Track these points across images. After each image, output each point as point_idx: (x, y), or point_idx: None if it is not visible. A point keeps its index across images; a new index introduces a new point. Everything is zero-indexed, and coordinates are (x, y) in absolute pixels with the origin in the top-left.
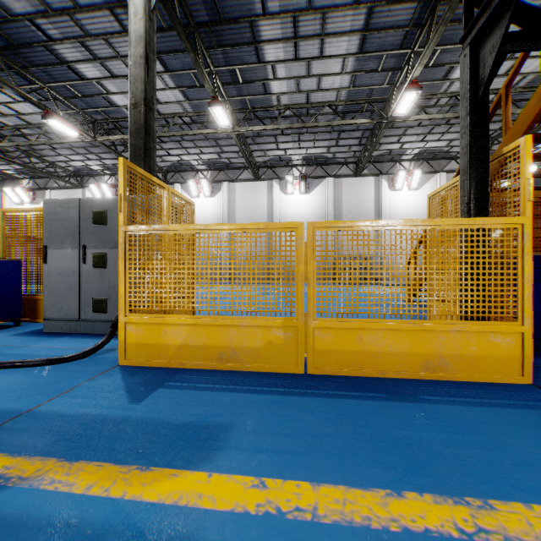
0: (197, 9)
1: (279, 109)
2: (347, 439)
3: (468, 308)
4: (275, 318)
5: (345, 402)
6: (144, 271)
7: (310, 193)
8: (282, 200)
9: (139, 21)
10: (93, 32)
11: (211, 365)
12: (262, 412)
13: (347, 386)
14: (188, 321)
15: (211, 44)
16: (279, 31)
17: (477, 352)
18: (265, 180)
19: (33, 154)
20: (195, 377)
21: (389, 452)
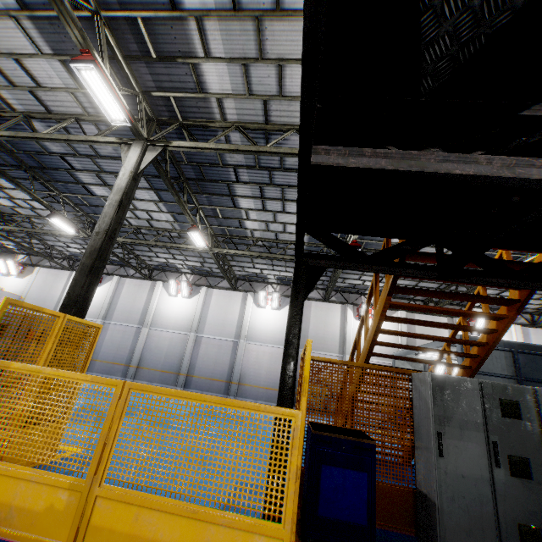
0: (188, 170)
1: (253, 240)
2: None
3: (241, 498)
4: (67, 477)
5: None
6: None
7: (281, 310)
8: (254, 312)
9: (125, 179)
10: (107, 170)
11: None
12: None
13: None
14: None
15: (198, 191)
16: (250, 192)
17: None
18: (242, 291)
19: (36, 237)
20: None
21: None
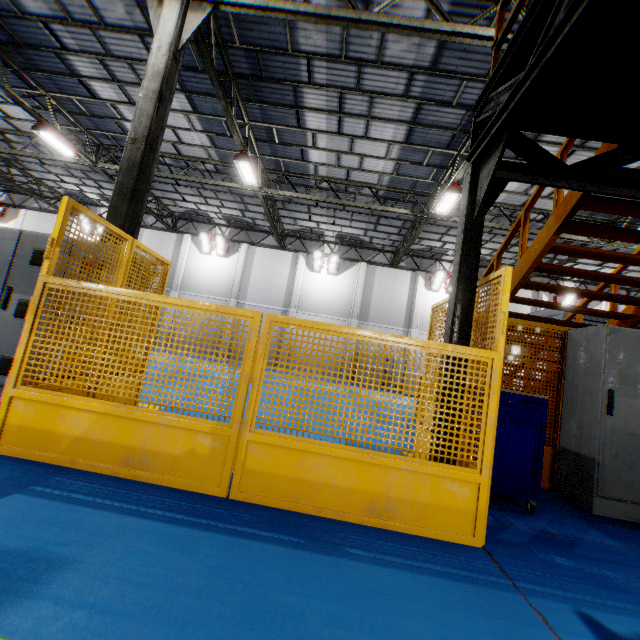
0: (238, 59)
1: (315, 179)
2: (212, 599)
3: (427, 445)
4: (206, 421)
5: (247, 545)
6: (58, 335)
7: (339, 276)
8: (306, 277)
9: (162, 56)
10: (117, 53)
11: (111, 470)
12: (130, 545)
13: (266, 523)
14: (96, 408)
15: (249, 97)
16: (324, 102)
17: (429, 500)
18: (291, 251)
19: (16, 164)
20: (79, 483)
21: (251, 625)
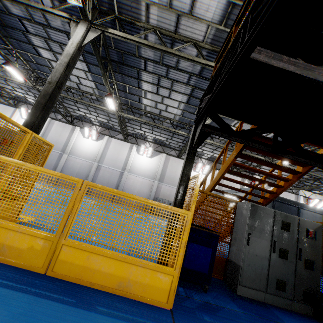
0: (113, 54)
1: (144, 112)
2: None
3: (152, 254)
4: (43, 232)
5: (42, 302)
6: None
7: (152, 158)
8: (135, 156)
9: (72, 47)
10: (54, 39)
11: None
12: None
13: (60, 290)
14: None
15: (116, 70)
16: (151, 79)
17: (149, 282)
18: (130, 143)
19: None
20: None
21: None
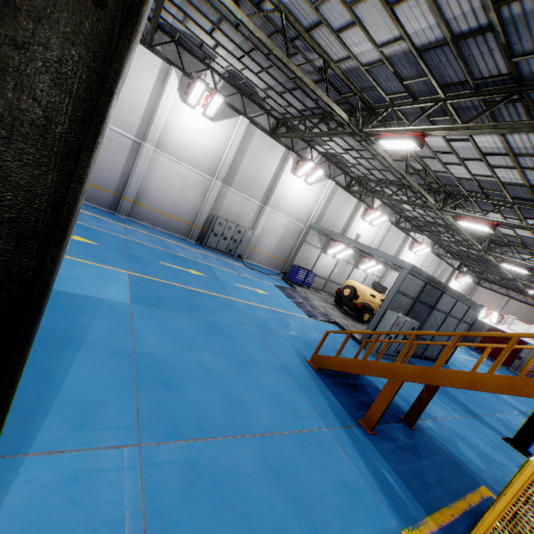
0: None
1: None
2: None
3: None
4: None
5: None
6: None
7: (215, 123)
8: (175, 107)
9: None
10: None
11: None
12: None
13: None
14: None
15: None
16: None
17: None
18: (161, 57)
19: None
20: None
21: None
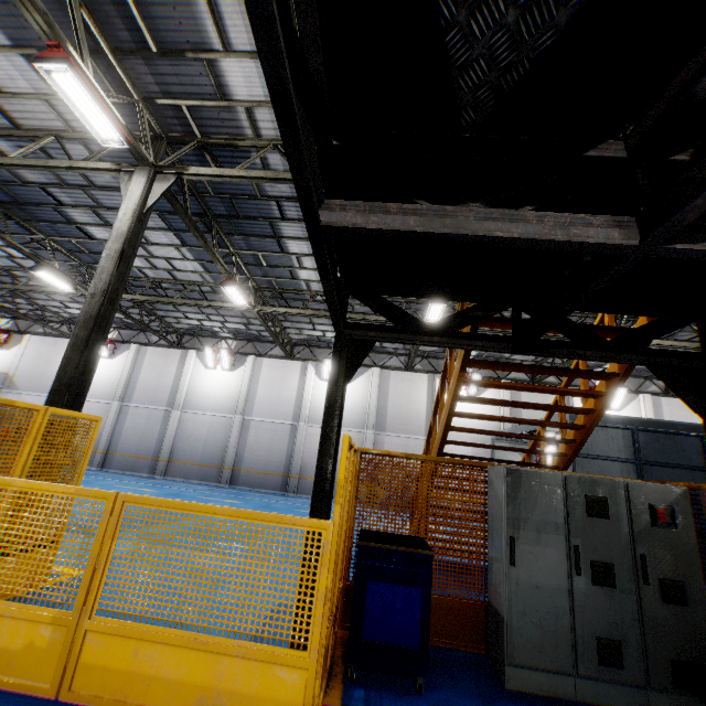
0: (216, 204)
1: (309, 294)
2: None
3: (261, 626)
4: (50, 610)
5: None
6: None
7: (351, 383)
8: (317, 387)
9: (126, 220)
10: (108, 205)
11: None
12: None
13: None
14: None
15: (232, 231)
16: (300, 232)
17: (259, 690)
18: (300, 360)
19: (22, 295)
20: None
21: None
